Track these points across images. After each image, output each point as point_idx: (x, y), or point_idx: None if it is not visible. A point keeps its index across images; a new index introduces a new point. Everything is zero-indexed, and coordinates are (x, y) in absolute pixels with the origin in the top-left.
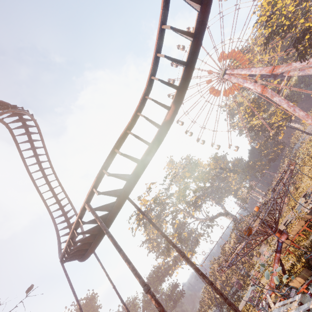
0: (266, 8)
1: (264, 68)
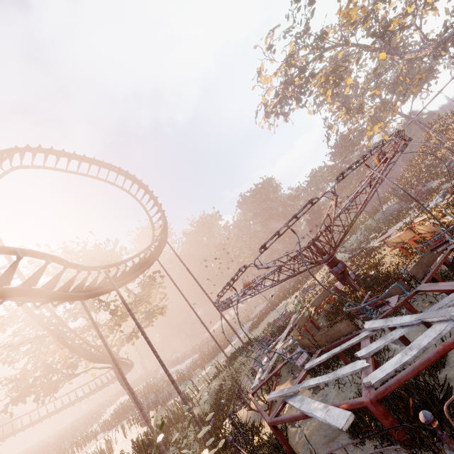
0: None
1: None
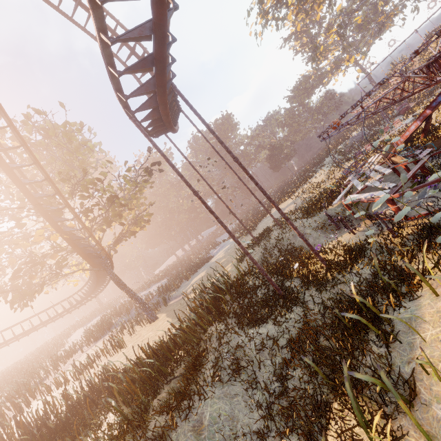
0: None
1: None
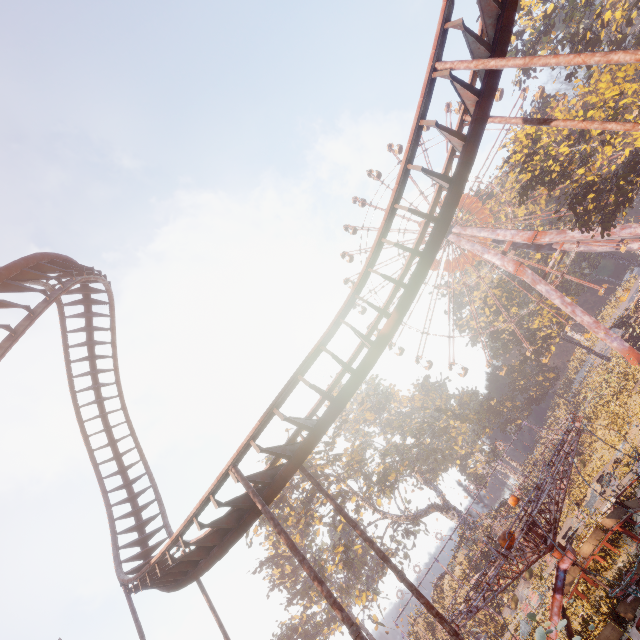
0: (524, 142)
1: (519, 231)
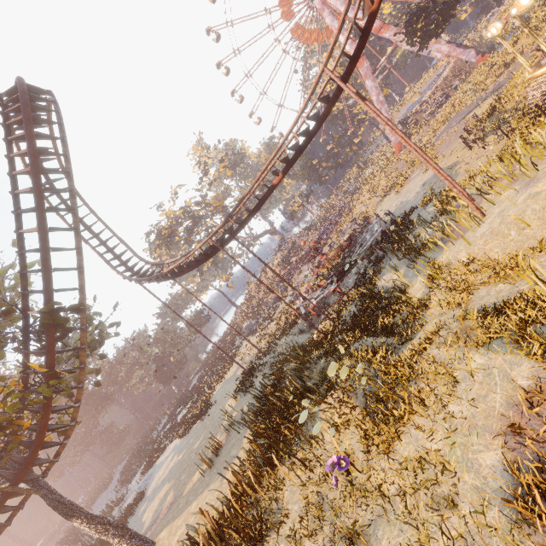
0: None
1: None
